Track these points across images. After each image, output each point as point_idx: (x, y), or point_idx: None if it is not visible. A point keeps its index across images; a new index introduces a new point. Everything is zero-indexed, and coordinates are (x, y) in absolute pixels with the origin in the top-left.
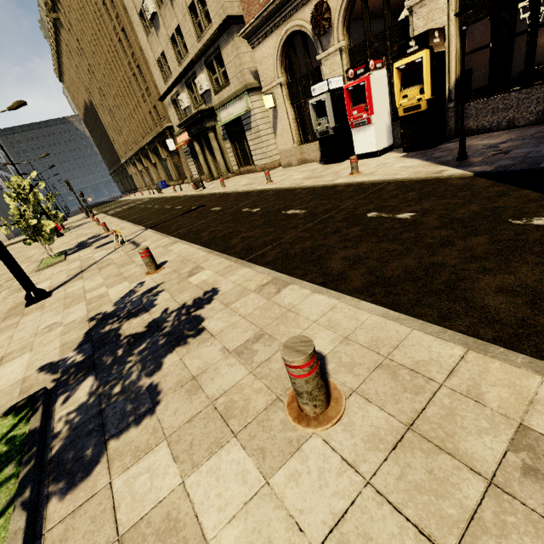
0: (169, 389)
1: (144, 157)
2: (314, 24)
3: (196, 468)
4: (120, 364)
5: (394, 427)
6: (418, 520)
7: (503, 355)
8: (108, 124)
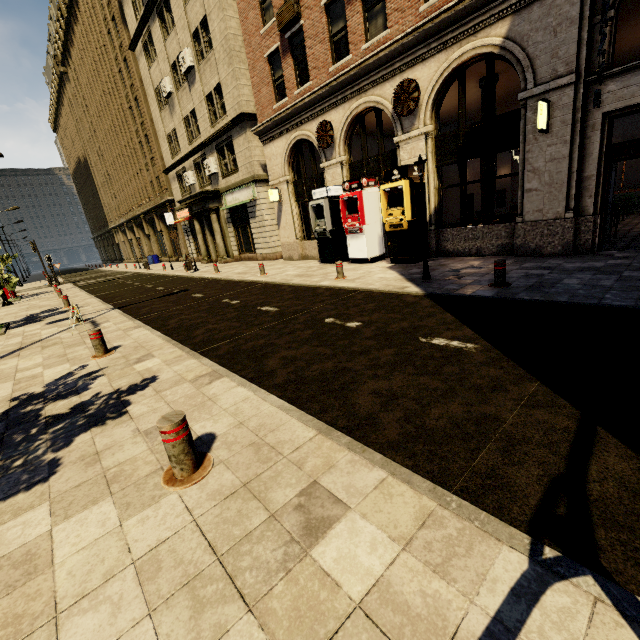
0: (70, 462)
1: (138, 226)
2: (319, 137)
3: (67, 519)
4: (30, 441)
5: (235, 485)
6: (213, 539)
7: (337, 437)
8: (101, 185)
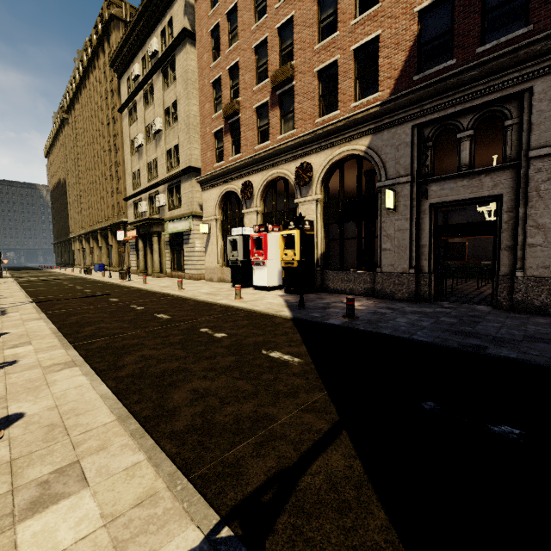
0: None
1: (94, 239)
2: (242, 191)
3: None
4: None
5: (2, 460)
6: None
7: (129, 424)
8: (72, 202)
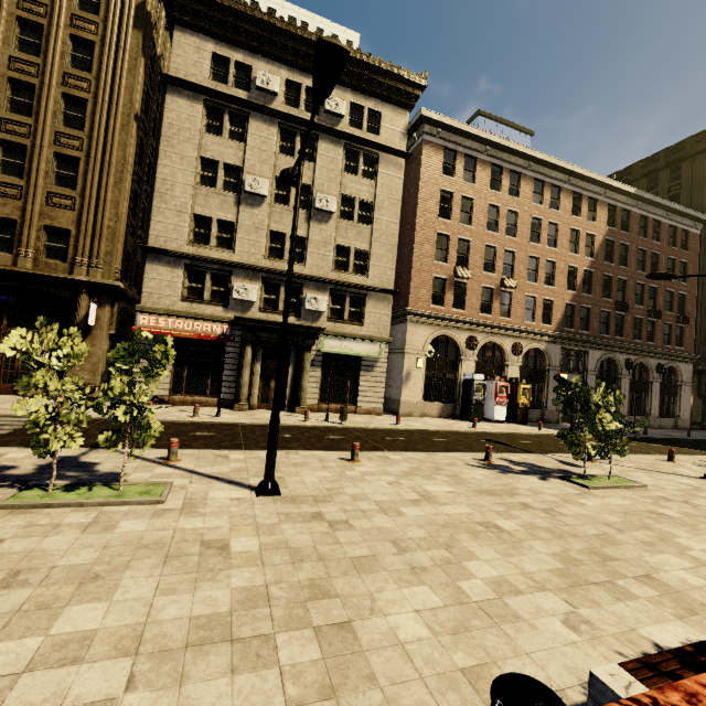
0: None
1: None
2: (467, 342)
3: None
4: None
5: None
6: None
7: None
8: None
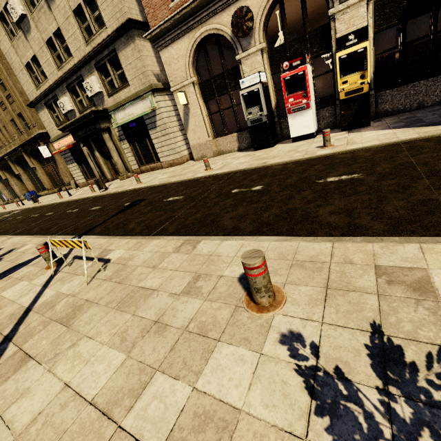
0: None
1: (2, 169)
2: (234, 26)
3: None
4: None
5: None
6: None
7: None
8: None
